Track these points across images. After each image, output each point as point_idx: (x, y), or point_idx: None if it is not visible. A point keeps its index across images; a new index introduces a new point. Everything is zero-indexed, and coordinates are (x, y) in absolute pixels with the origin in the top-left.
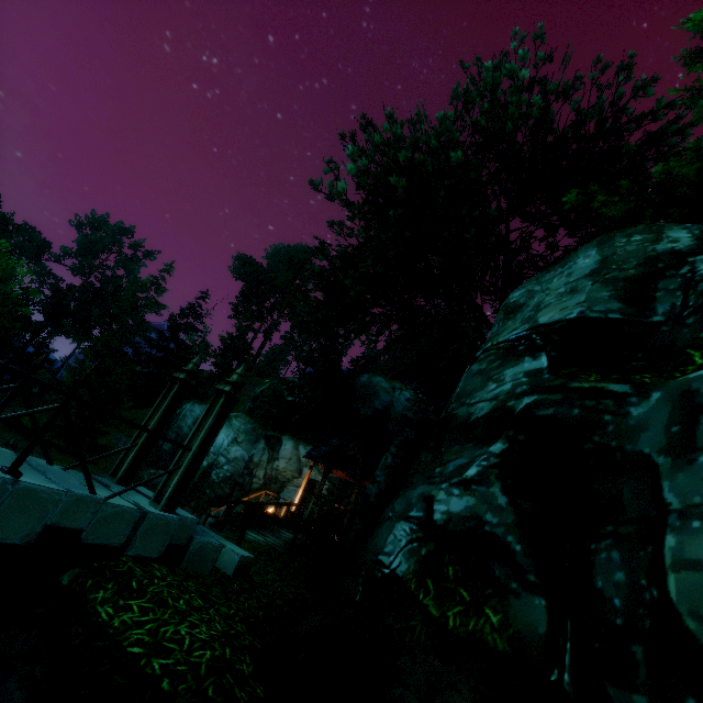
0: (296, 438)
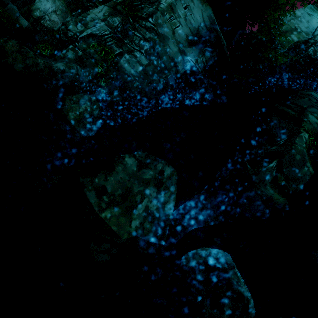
0: None
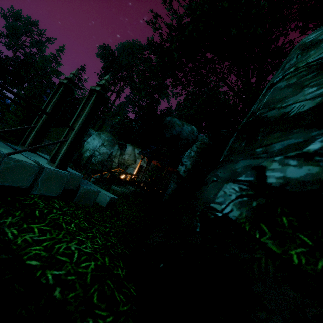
0: (133, 145)
